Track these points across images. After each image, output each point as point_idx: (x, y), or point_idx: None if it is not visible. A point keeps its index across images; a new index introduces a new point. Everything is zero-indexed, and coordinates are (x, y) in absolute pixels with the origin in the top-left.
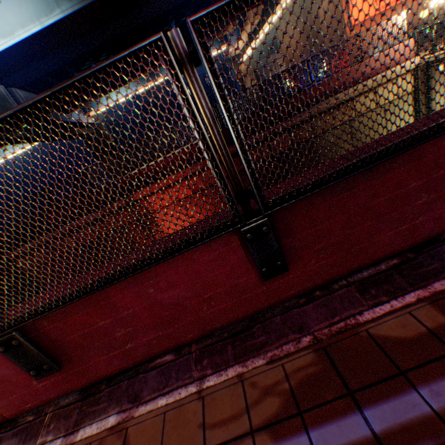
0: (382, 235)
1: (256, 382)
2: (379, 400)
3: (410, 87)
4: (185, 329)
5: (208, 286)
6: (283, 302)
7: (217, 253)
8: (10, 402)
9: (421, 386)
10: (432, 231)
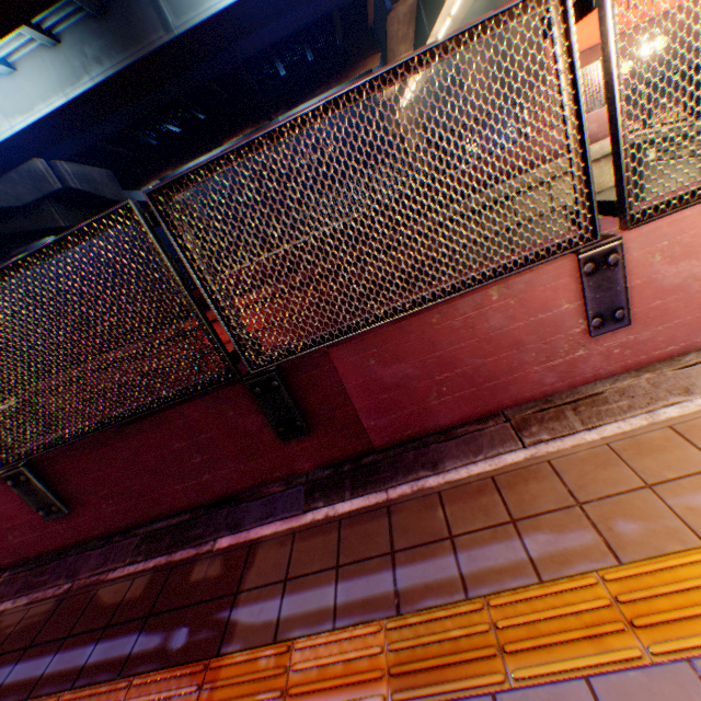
0: (171, 487)
1: (5, 620)
2: (34, 657)
3: (611, 179)
4: (1, 554)
5: (6, 517)
6: (93, 539)
7: (1, 489)
8: None
9: (62, 651)
10: (231, 488)
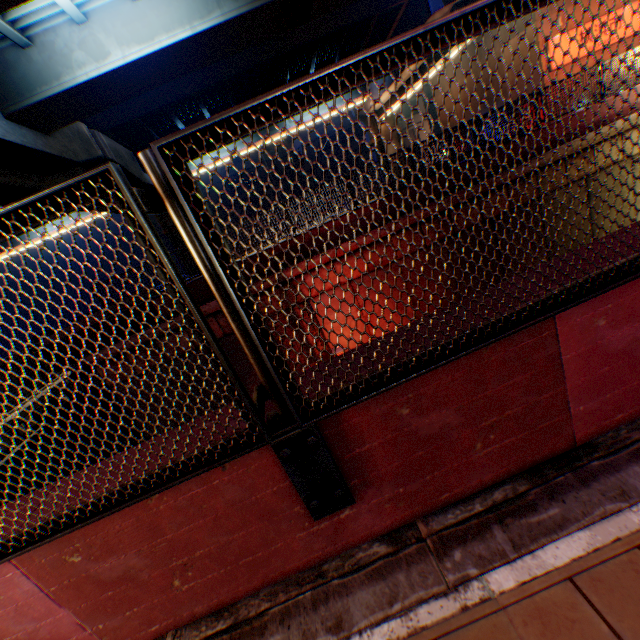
0: None
1: None
2: None
3: None
4: None
5: None
6: None
7: None
8: (597, 406)
9: None
10: None
